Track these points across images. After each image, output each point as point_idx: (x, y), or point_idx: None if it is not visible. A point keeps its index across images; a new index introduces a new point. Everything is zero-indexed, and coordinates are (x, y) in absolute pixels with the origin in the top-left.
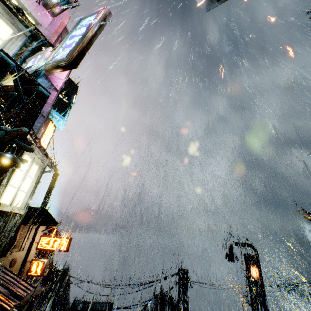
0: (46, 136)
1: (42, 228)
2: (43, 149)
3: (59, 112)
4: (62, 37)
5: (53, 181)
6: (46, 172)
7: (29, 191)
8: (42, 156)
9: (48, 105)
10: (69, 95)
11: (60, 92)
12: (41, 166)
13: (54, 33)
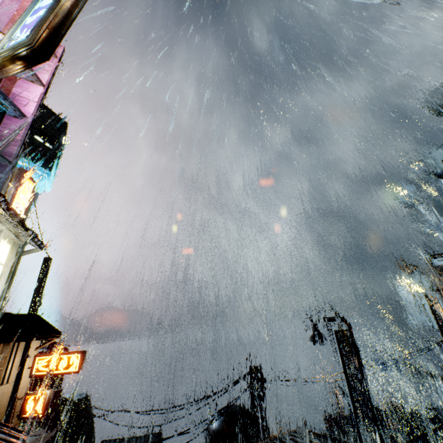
0: (20, 198)
1: (35, 344)
2: (13, 214)
3: (40, 165)
4: None
5: (44, 271)
6: (26, 252)
7: (0, 286)
8: (15, 226)
9: (14, 143)
10: (54, 138)
11: (32, 122)
12: (15, 244)
13: (8, 23)
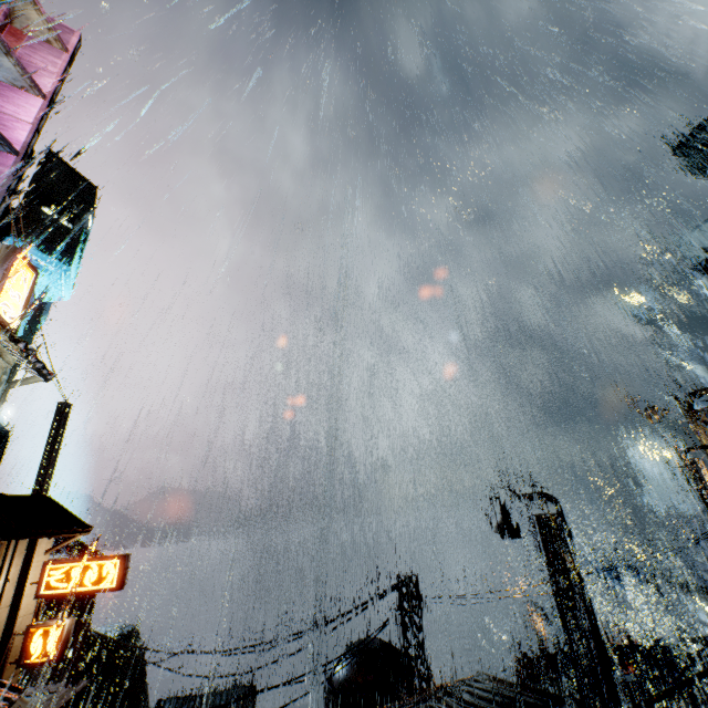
0: (10, 296)
1: (44, 545)
2: None
3: (52, 256)
4: (10, 3)
5: (58, 425)
6: (18, 383)
7: None
8: None
9: None
10: (74, 211)
11: (24, 157)
12: None
13: None
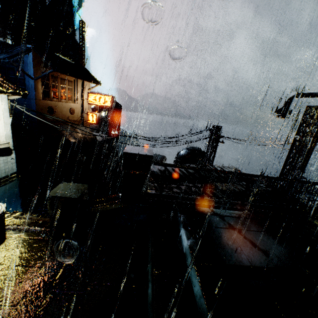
0: None
1: (87, 87)
2: None
3: None
4: None
5: (81, 33)
6: None
7: None
8: None
9: None
10: None
11: None
12: None
13: None
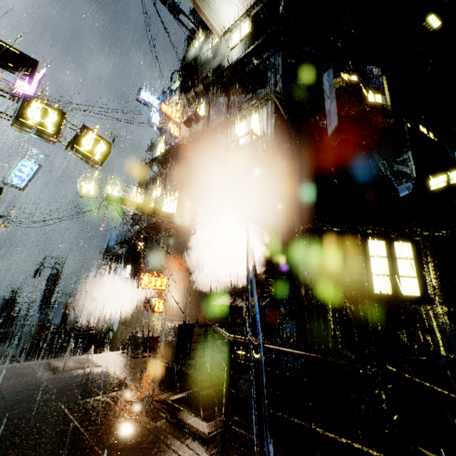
0: None
1: None
2: None
3: None
4: None
5: None
6: None
7: None
8: None
9: None
10: None
11: None
12: None
13: None
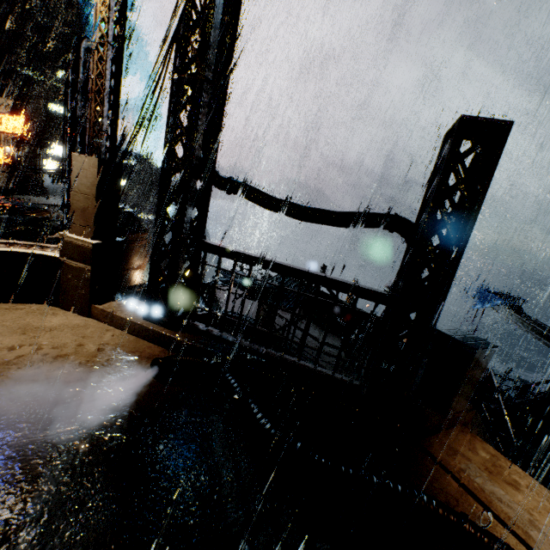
0: None
1: None
2: None
3: None
4: None
5: None
6: None
7: None
8: None
9: None
10: None
11: None
12: None
13: None
